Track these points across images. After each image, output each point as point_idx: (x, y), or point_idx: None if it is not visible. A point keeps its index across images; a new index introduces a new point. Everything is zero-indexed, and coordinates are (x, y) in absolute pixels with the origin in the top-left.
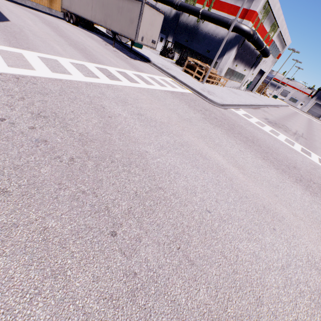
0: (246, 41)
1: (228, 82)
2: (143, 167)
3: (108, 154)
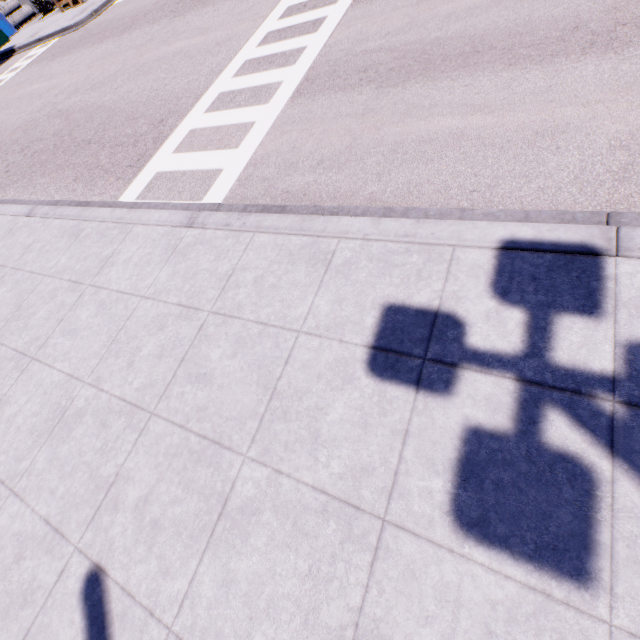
0: None
1: None
2: None
3: None
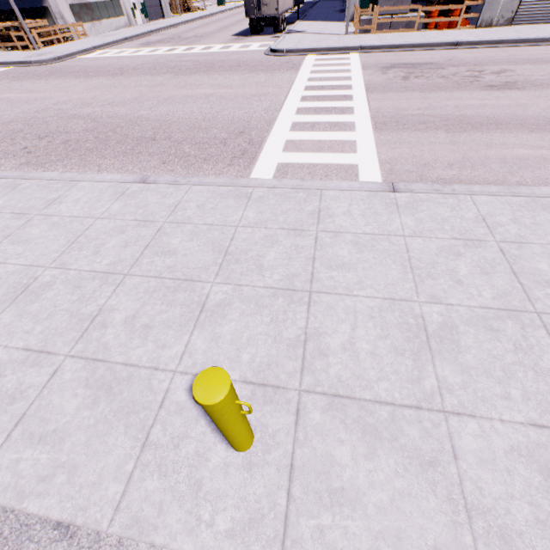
0: None
1: (98, 26)
2: None
3: None
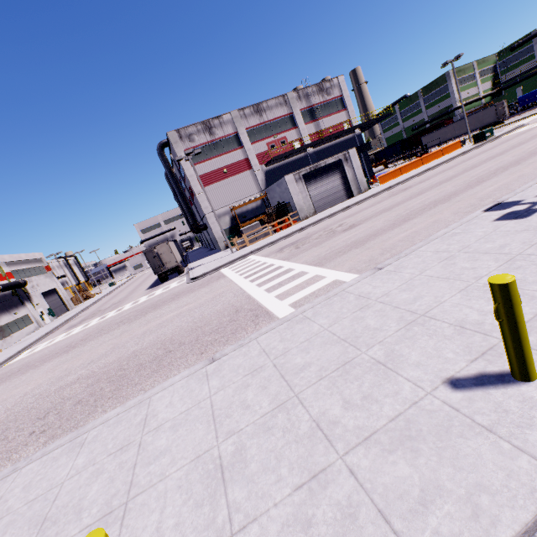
0: None
1: (9, 340)
2: None
3: None
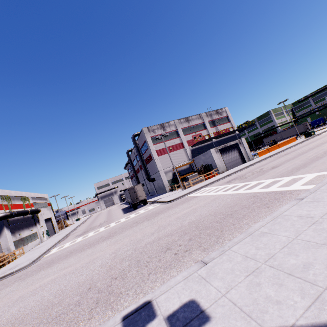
0: (10, 219)
1: (26, 248)
2: None
3: None
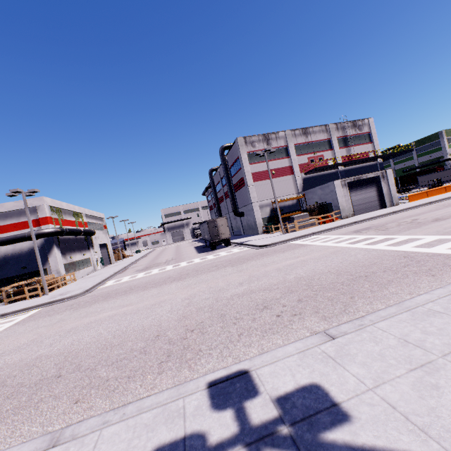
0: (61, 237)
1: (77, 274)
2: (47, 358)
3: (5, 379)
